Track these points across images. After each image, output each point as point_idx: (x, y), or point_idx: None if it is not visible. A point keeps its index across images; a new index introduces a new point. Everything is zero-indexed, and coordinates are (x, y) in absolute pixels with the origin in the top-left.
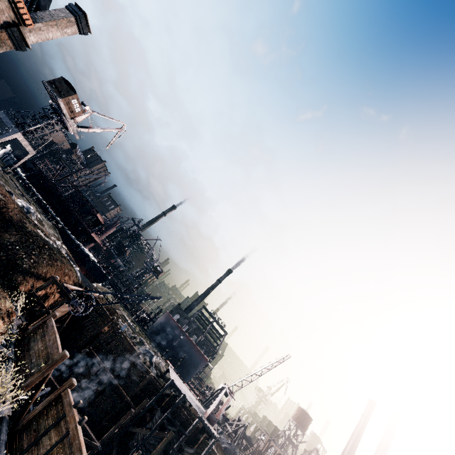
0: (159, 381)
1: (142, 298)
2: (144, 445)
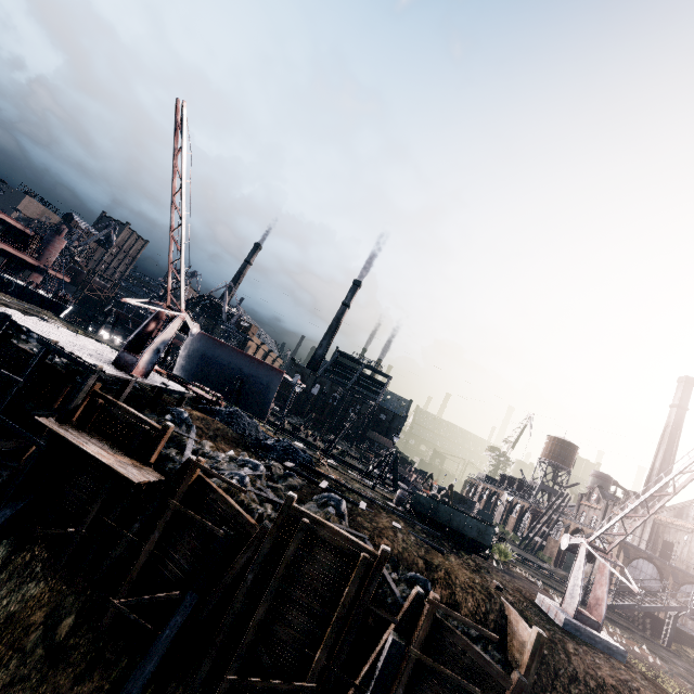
0: None
1: None
2: None
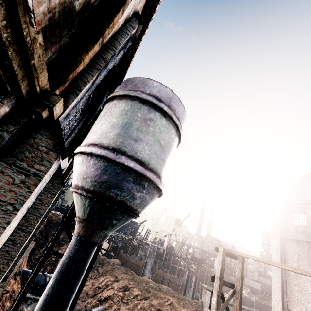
0: (145, 247)
1: None
2: (151, 271)
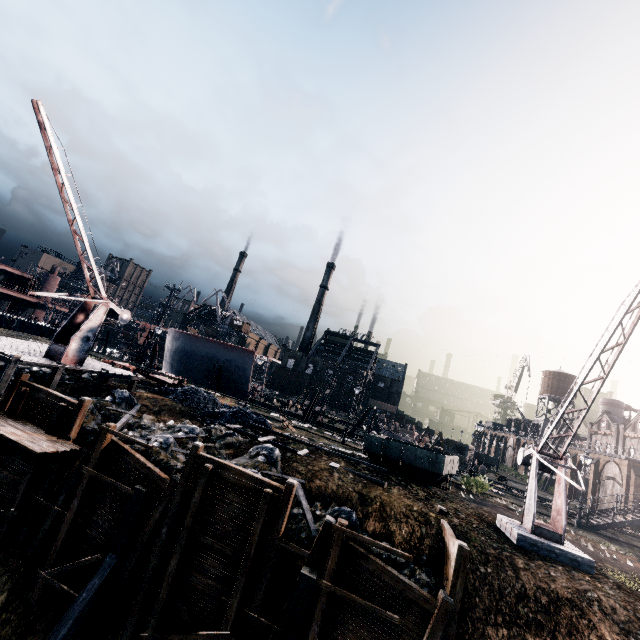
0: None
1: (137, 335)
2: None
